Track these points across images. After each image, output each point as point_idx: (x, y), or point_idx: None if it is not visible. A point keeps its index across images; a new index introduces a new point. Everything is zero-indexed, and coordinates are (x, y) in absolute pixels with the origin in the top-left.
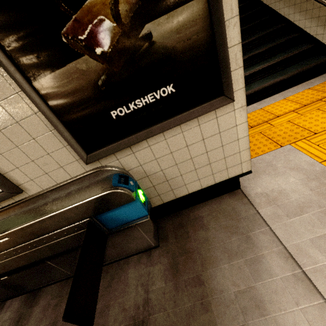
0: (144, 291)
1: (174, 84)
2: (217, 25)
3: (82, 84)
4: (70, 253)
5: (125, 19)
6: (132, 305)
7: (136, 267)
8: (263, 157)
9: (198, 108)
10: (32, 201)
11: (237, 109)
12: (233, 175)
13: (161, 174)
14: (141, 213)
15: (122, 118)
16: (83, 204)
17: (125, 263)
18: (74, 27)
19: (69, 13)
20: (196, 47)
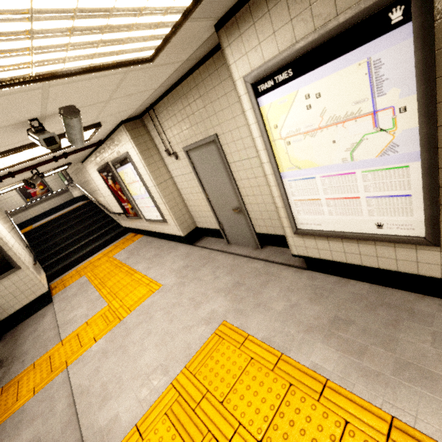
0: None
1: None
2: (3, 253)
3: None
4: None
5: None
6: None
7: None
8: (71, 284)
9: (5, 274)
10: None
11: (25, 270)
12: (39, 295)
13: None
14: None
15: None
16: None
17: None
18: None
19: None
20: None
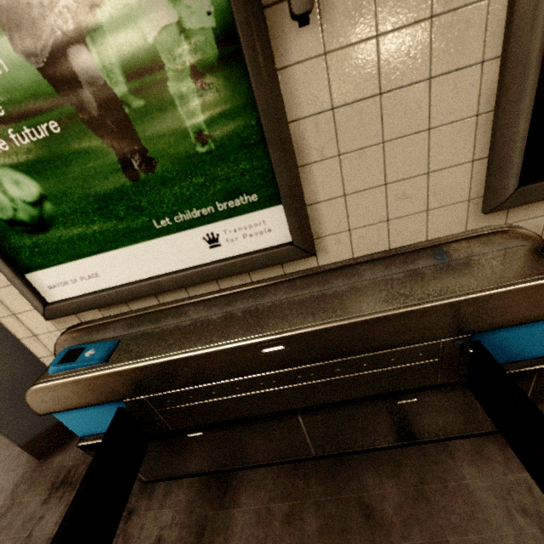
0: (539, 529)
1: None
2: None
3: None
4: (354, 408)
5: None
6: None
7: (480, 466)
8: None
9: None
10: (323, 279)
11: None
12: None
13: None
14: None
15: None
16: (495, 296)
17: (439, 451)
18: None
19: None
20: None
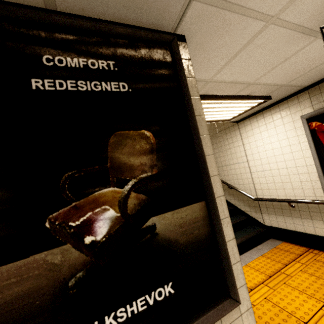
0: None
1: (174, 282)
2: (217, 224)
3: (41, 284)
4: None
5: (131, 210)
6: None
7: None
8: None
9: (204, 319)
10: None
11: (244, 313)
12: None
13: None
14: None
15: None
16: None
17: None
18: (69, 212)
19: (70, 199)
20: (198, 240)
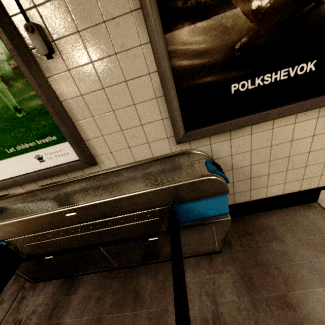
0: (211, 302)
1: (318, 61)
2: None
3: (218, 44)
4: (127, 243)
5: None
6: (198, 317)
7: (196, 271)
8: None
9: None
10: (103, 177)
11: None
12: (323, 185)
13: (248, 169)
14: (223, 210)
15: (240, 94)
16: (172, 188)
17: None
18: None
19: None
20: None
